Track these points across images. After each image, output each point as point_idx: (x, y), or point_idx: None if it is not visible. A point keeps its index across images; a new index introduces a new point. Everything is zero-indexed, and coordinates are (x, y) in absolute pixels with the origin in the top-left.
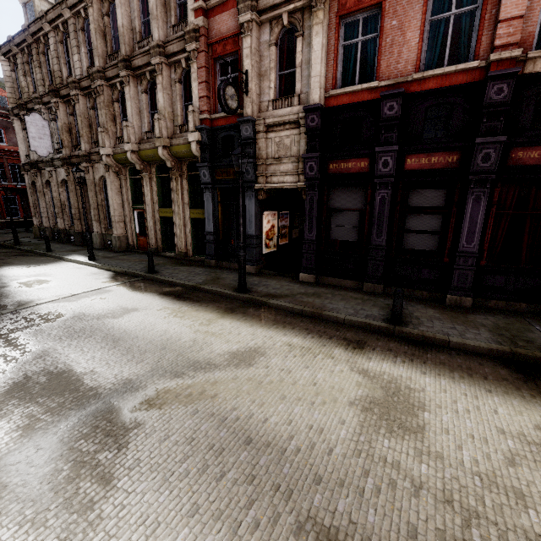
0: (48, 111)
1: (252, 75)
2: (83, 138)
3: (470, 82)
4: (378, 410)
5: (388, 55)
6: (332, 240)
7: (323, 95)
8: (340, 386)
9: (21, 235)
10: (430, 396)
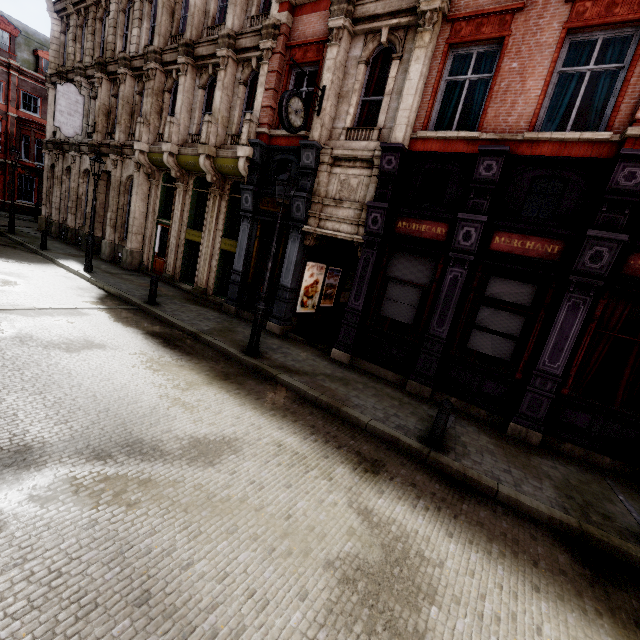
0: (90, 86)
1: (329, 93)
2: (119, 125)
3: (595, 157)
4: (364, 585)
5: (499, 103)
6: (382, 316)
7: (409, 134)
8: (323, 529)
9: (25, 223)
10: (448, 579)
